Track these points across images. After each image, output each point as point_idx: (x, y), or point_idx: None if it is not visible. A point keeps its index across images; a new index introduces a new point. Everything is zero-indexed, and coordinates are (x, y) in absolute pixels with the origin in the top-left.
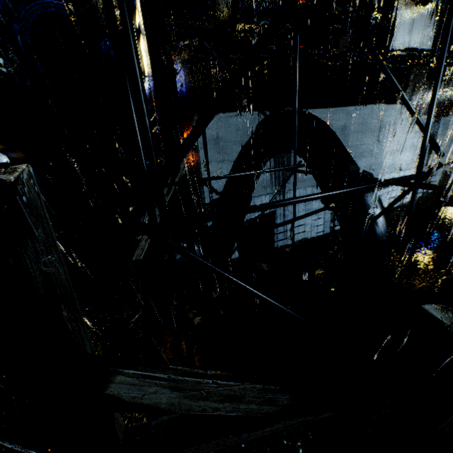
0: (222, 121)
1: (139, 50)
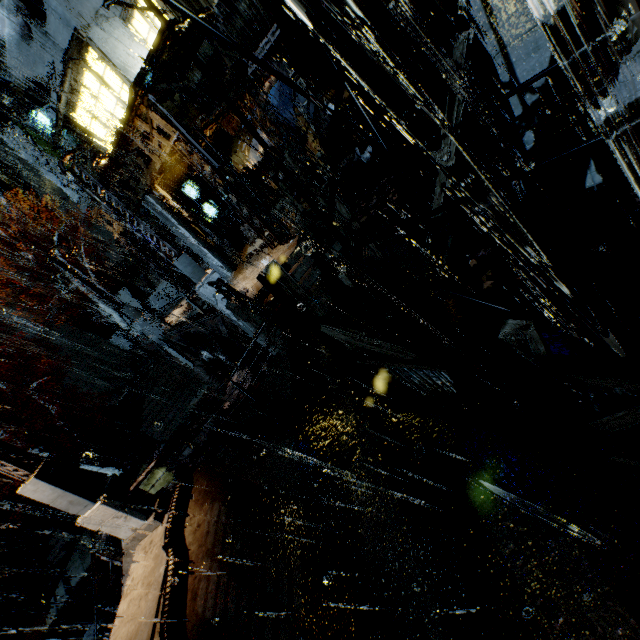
0: None
1: None
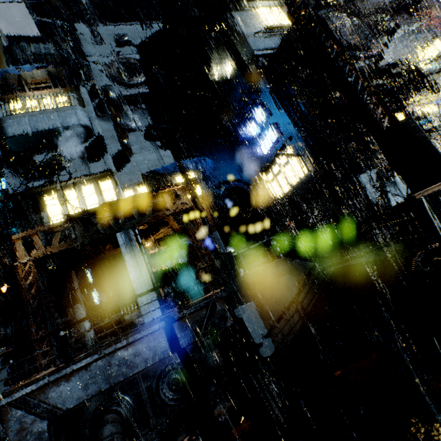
0: (365, 176)
1: (270, 187)
